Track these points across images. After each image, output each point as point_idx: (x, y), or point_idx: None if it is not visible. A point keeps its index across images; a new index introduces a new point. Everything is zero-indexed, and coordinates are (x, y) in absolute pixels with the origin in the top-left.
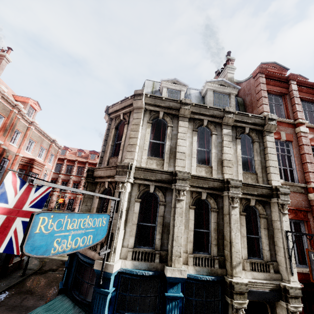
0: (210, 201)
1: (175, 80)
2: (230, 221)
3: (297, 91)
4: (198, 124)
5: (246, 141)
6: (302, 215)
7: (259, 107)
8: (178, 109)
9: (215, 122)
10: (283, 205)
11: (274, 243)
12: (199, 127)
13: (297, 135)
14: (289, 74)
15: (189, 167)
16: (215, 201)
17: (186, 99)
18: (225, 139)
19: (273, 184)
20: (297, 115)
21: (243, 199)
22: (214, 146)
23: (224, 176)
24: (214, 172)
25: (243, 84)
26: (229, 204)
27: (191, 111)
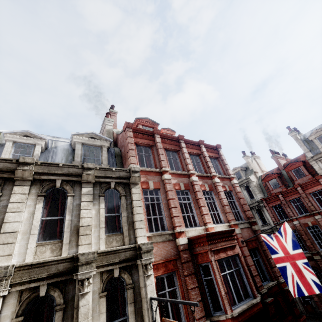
0: (55, 295)
1: (28, 133)
2: (77, 318)
3: (161, 143)
4: (47, 186)
5: (114, 196)
6: (172, 265)
7: (128, 159)
8: (13, 171)
9: (73, 181)
10: (147, 266)
11: (143, 317)
12: (52, 189)
13: (164, 182)
14: (153, 129)
15: (23, 250)
16: (62, 291)
17: (26, 158)
18: (84, 200)
19: (138, 241)
20: (161, 164)
21: (105, 272)
22: (68, 212)
23: (78, 250)
24: (65, 248)
25: (120, 135)
26: (78, 291)
27: (35, 172)
